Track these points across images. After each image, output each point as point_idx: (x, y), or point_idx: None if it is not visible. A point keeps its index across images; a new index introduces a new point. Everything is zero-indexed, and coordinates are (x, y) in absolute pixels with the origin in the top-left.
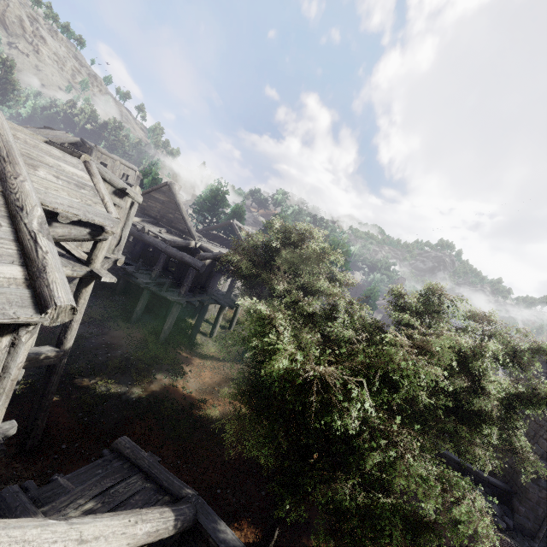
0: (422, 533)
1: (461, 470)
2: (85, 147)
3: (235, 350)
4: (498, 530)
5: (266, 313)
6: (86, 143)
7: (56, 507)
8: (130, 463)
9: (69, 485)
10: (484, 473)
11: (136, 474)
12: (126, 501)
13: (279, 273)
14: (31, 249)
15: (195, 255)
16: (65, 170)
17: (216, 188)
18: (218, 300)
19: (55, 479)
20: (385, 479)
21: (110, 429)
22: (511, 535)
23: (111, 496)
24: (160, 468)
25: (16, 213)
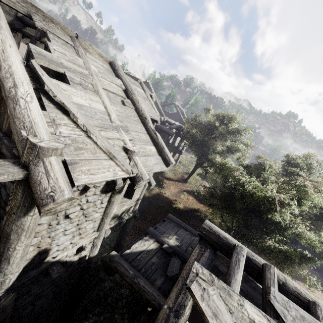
0: (306, 260)
1: (296, 242)
2: None
3: (181, 176)
4: (312, 269)
5: (233, 166)
6: None
7: (166, 236)
8: (176, 224)
9: (163, 229)
10: (308, 245)
11: (181, 228)
12: (184, 237)
13: (218, 140)
14: (155, 138)
15: (163, 125)
16: (138, 91)
17: (158, 78)
18: (174, 150)
19: (158, 227)
20: (283, 241)
21: (141, 209)
22: (318, 272)
23: (179, 235)
24: (189, 227)
25: (144, 120)
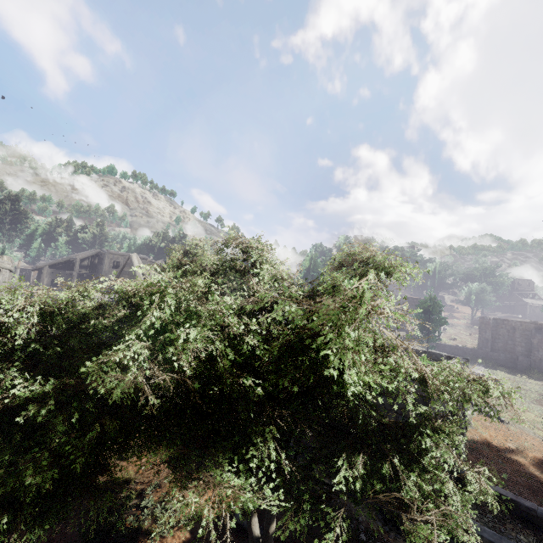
0: None
1: None
2: (103, 254)
3: None
4: None
5: None
6: (103, 251)
7: None
8: None
9: None
10: None
11: None
12: None
13: None
14: None
15: None
16: None
17: None
18: None
19: None
20: None
21: None
22: None
23: None
24: None
25: None
